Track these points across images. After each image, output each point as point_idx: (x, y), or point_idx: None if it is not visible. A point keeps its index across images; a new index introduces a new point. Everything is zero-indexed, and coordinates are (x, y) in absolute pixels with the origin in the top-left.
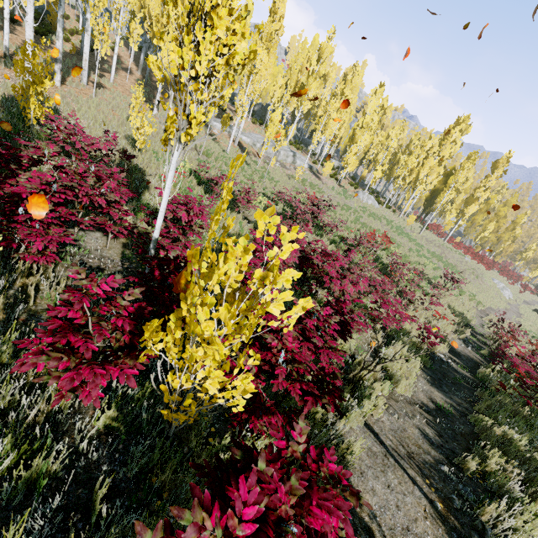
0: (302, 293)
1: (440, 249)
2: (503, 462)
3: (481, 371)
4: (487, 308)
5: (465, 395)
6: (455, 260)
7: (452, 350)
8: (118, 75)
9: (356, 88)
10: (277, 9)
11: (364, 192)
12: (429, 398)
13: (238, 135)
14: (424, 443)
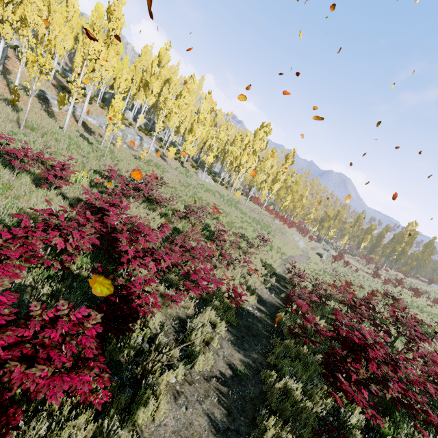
0: (105, 275)
1: (259, 215)
2: (279, 430)
3: (278, 316)
4: (289, 257)
5: (262, 347)
6: (268, 222)
7: (260, 300)
8: None
9: (192, 92)
10: (113, 11)
11: (202, 172)
12: (228, 365)
13: (81, 116)
14: (210, 434)
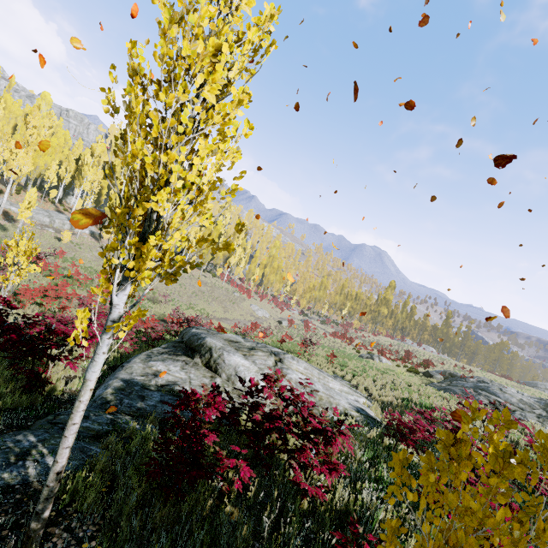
0: None
1: (212, 288)
2: None
3: None
4: (221, 319)
5: None
6: (219, 294)
7: None
8: None
9: None
10: (29, 122)
11: None
12: None
13: (1, 206)
14: None
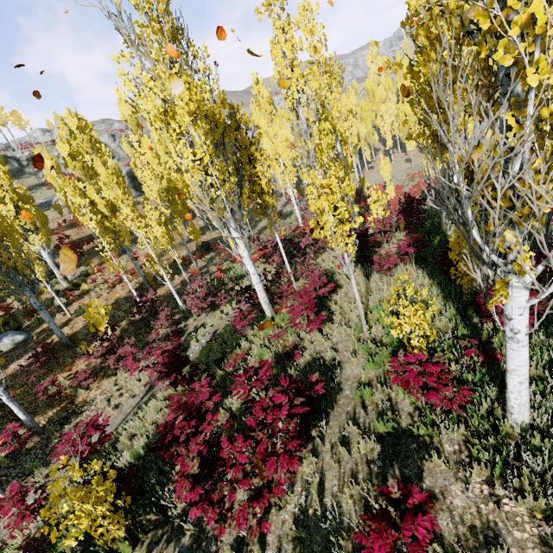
0: None
1: None
2: None
3: None
4: None
5: None
6: None
7: None
8: (375, 156)
9: None
10: None
11: None
12: None
13: None
14: None
